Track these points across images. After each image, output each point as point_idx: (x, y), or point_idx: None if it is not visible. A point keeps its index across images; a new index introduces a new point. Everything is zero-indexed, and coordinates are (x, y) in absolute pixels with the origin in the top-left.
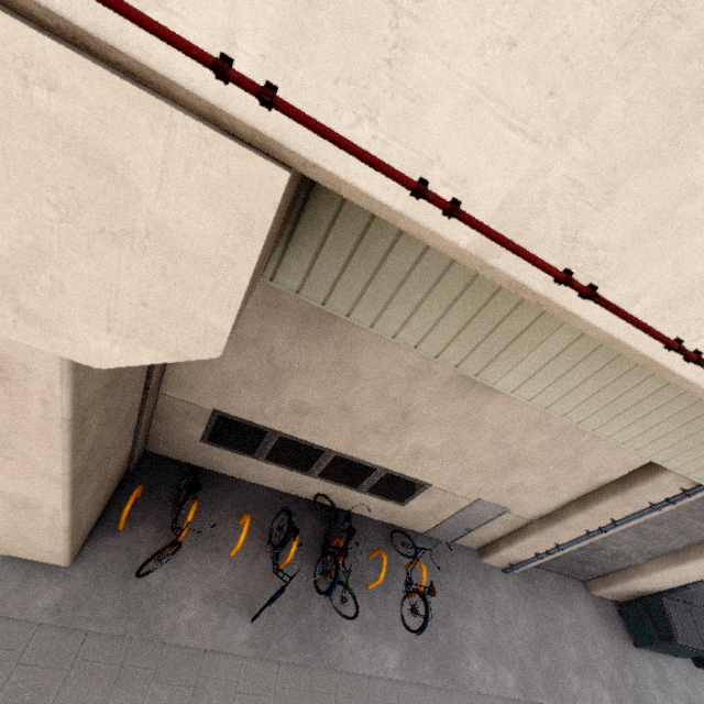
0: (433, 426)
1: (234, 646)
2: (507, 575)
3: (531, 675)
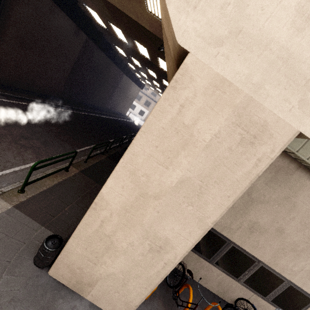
0: None
1: None
2: None
3: None
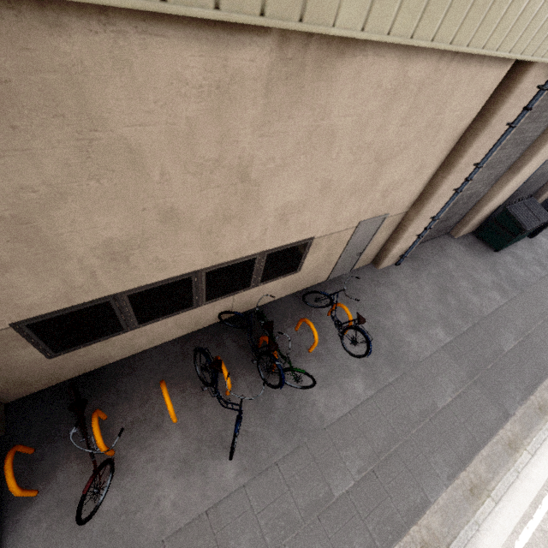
0: (284, 170)
1: (230, 485)
2: (400, 266)
3: (450, 319)
